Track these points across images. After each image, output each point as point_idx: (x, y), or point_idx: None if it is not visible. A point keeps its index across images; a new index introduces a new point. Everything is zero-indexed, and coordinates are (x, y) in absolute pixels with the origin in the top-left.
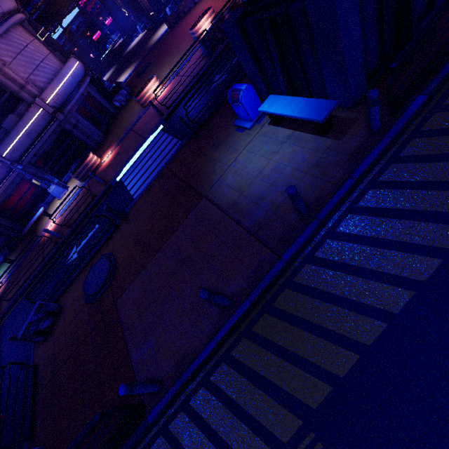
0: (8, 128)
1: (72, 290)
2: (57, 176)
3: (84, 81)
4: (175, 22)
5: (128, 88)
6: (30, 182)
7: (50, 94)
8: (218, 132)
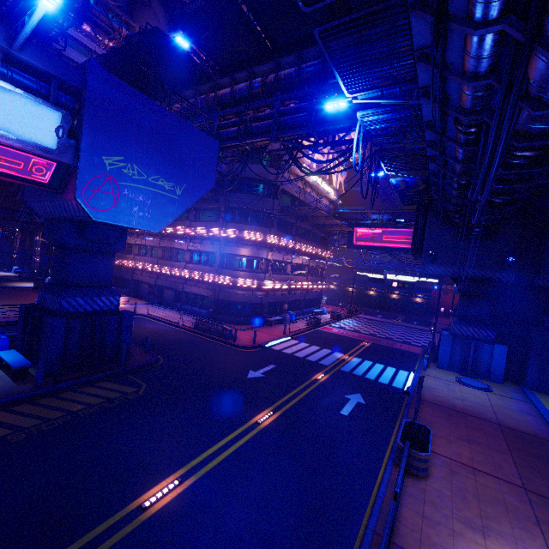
0: None
1: None
2: None
3: None
4: None
5: None
6: None
7: None
8: None
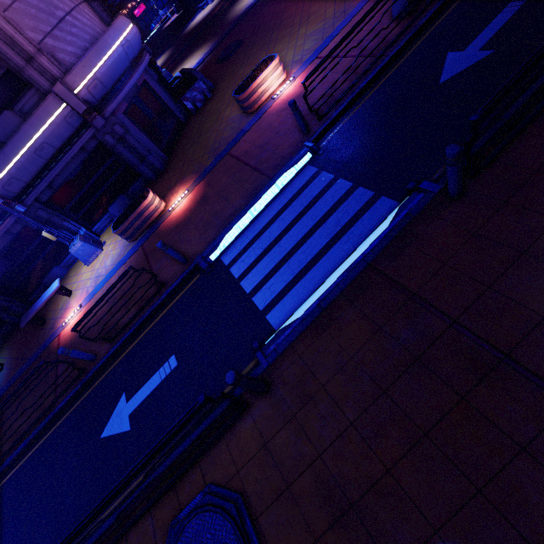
0: (0, 137)
1: None
2: (84, 223)
3: (141, 60)
4: None
5: (208, 80)
6: (38, 232)
7: (82, 76)
8: None
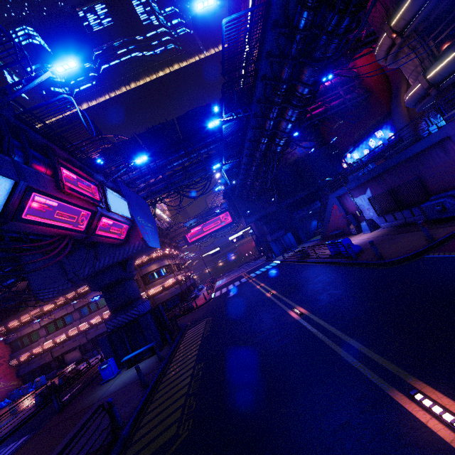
0: None
1: None
2: None
3: None
4: None
5: None
6: None
7: None
8: (87, 394)
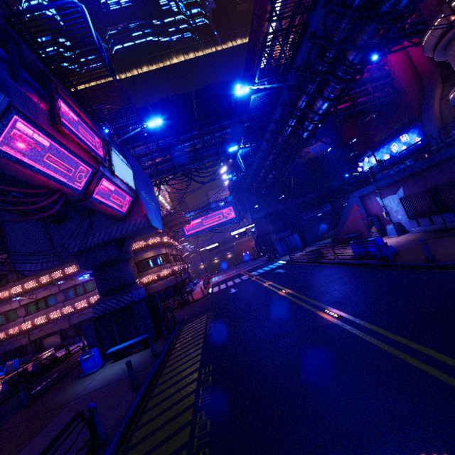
0: None
1: None
2: None
3: None
4: None
5: None
6: None
7: None
8: (62, 388)
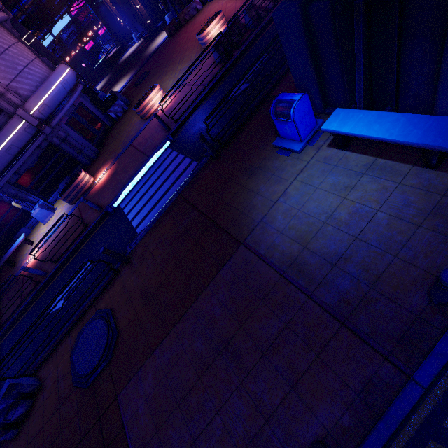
0: None
1: (56, 358)
2: (42, 196)
3: (76, 90)
4: (176, 29)
5: (125, 98)
6: (9, 204)
7: (35, 104)
8: (250, 154)
